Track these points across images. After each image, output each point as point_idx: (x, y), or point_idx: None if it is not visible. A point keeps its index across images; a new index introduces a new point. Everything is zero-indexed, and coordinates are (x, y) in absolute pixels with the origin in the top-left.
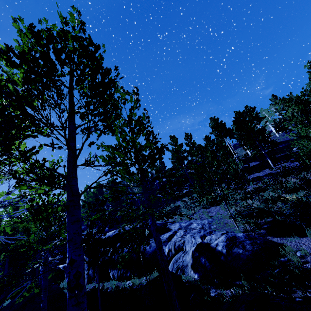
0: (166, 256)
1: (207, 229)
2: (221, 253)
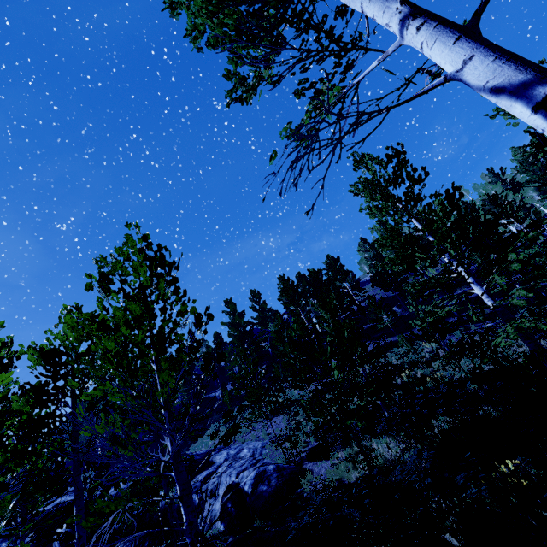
0: (196, 507)
1: (258, 456)
2: (247, 494)
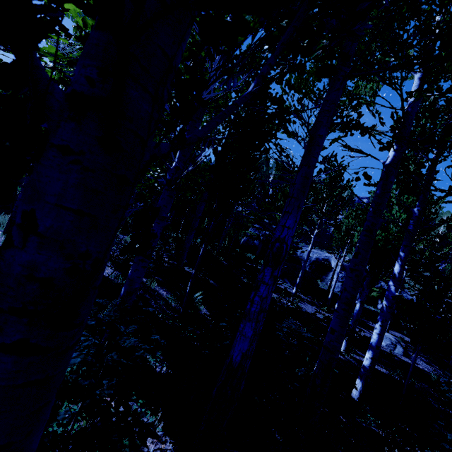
0: None
1: None
2: None
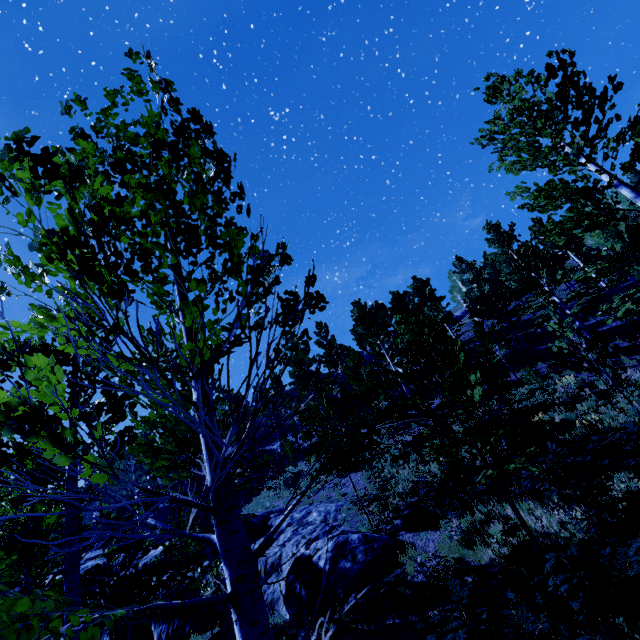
0: None
1: (332, 522)
2: (324, 572)
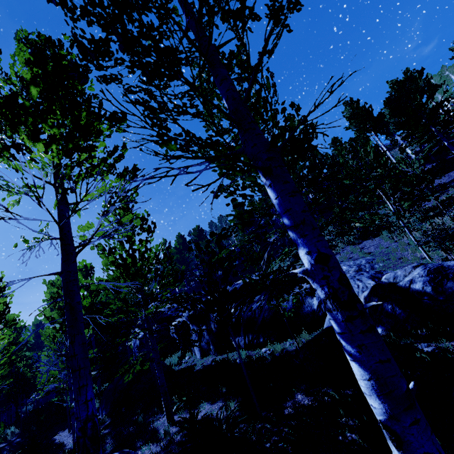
0: (317, 311)
1: (369, 270)
2: (423, 293)
